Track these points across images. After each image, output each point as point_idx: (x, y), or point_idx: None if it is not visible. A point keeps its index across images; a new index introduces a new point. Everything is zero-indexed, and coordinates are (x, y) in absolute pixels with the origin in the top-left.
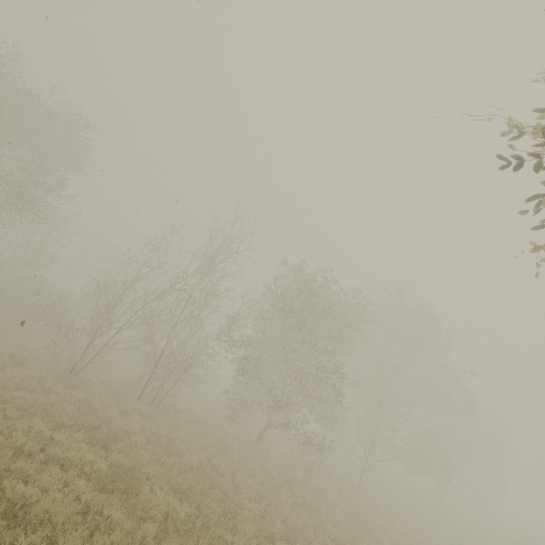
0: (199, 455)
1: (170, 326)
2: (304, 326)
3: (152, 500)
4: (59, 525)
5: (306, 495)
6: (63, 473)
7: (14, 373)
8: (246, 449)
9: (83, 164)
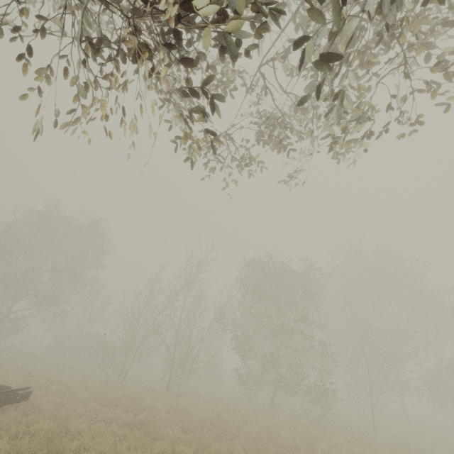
0: (208, 413)
1: (174, 329)
2: (265, 295)
3: (163, 433)
4: (96, 435)
5: (305, 430)
6: (106, 425)
7: (80, 386)
8: (258, 412)
9: (104, 247)
